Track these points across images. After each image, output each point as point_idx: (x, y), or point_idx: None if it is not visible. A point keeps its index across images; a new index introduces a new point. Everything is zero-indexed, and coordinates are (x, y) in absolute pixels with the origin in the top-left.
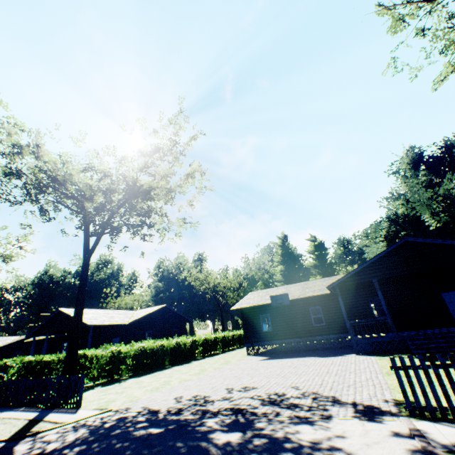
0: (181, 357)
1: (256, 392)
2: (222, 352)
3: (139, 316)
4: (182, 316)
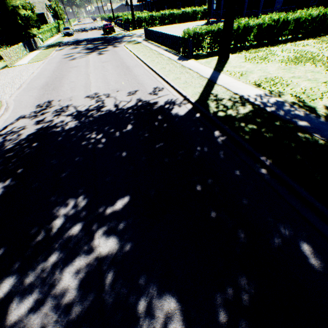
0: (184, 20)
1: None
2: None
3: None
4: None
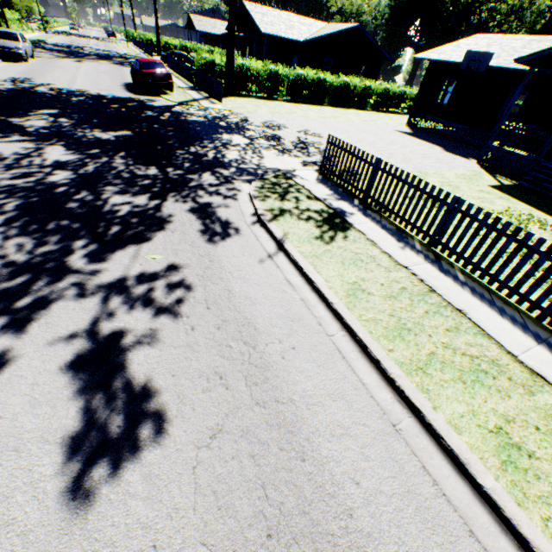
0: (344, 102)
1: (311, 138)
2: (398, 114)
3: (320, 34)
4: (378, 49)
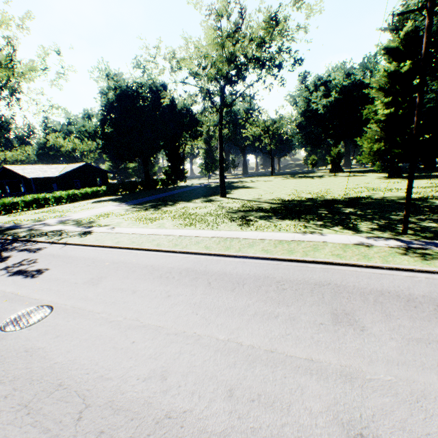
0: None
1: None
2: None
3: None
4: None
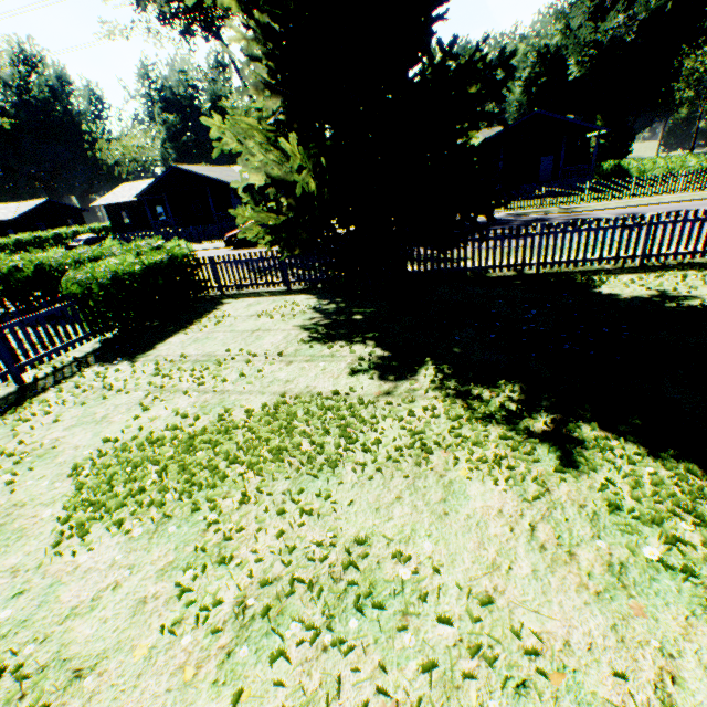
0: None
1: None
2: None
3: None
4: None
